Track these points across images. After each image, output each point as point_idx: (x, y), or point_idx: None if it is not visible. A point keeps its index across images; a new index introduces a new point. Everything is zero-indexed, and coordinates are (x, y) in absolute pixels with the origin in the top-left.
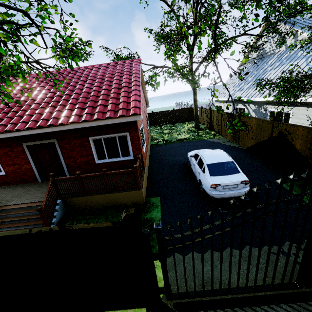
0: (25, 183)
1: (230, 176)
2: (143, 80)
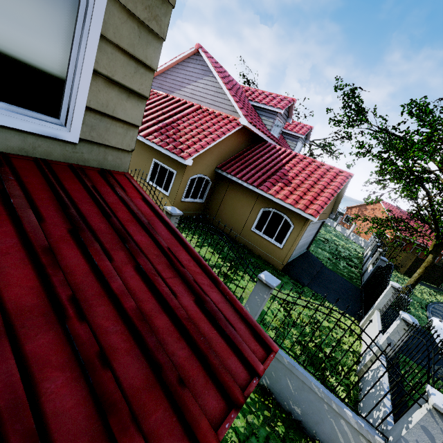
0: None
1: None
2: None
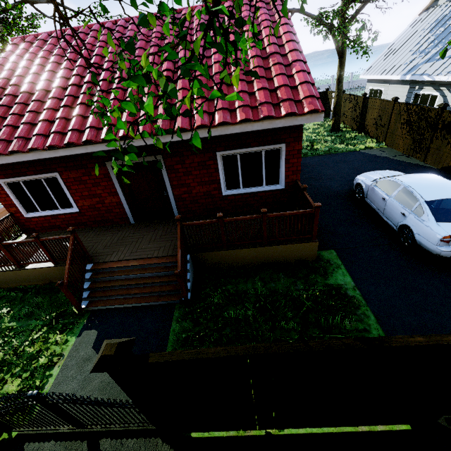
0: (109, 225)
1: None
2: None
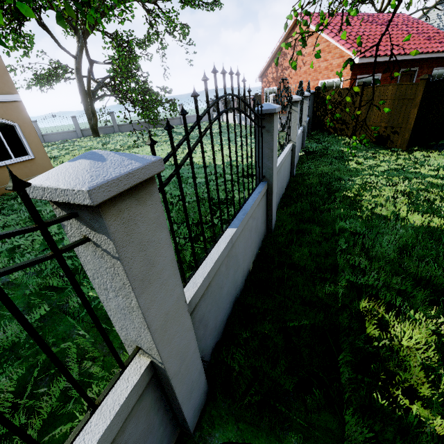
0: None
1: None
2: None
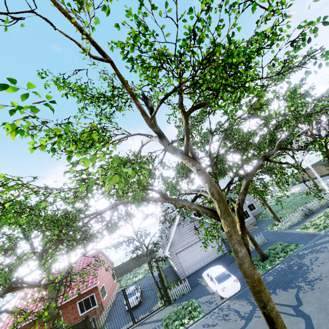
0: None
1: (132, 297)
2: (105, 254)
